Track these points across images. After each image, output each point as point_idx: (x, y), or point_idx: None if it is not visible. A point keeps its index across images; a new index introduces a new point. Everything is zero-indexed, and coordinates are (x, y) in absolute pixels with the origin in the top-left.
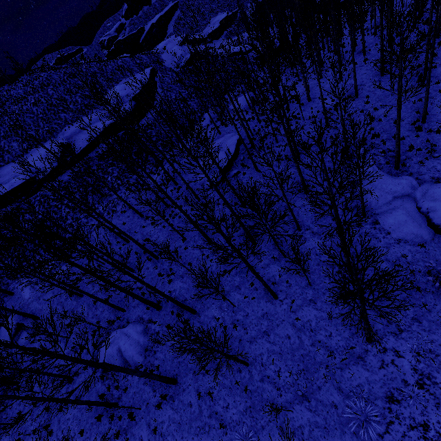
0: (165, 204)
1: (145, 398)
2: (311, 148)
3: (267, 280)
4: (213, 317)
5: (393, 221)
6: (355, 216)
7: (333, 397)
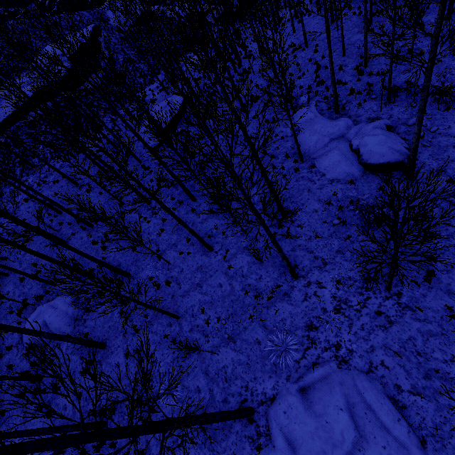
0: (102, 168)
1: (72, 367)
2: (258, 101)
3: (204, 234)
4: (147, 277)
5: (328, 163)
6: (293, 162)
7: (257, 334)
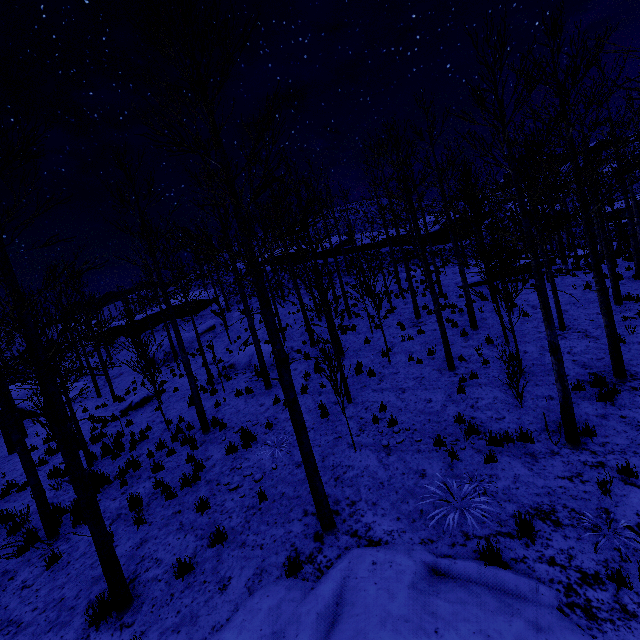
0: (399, 284)
1: (235, 388)
2: None
3: (457, 357)
4: (356, 363)
5: None
6: None
7: (430, 466)
